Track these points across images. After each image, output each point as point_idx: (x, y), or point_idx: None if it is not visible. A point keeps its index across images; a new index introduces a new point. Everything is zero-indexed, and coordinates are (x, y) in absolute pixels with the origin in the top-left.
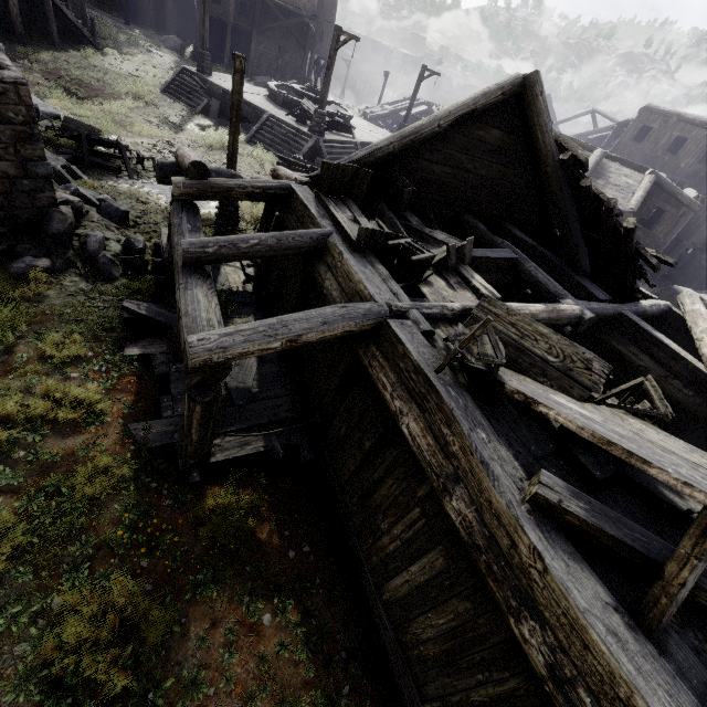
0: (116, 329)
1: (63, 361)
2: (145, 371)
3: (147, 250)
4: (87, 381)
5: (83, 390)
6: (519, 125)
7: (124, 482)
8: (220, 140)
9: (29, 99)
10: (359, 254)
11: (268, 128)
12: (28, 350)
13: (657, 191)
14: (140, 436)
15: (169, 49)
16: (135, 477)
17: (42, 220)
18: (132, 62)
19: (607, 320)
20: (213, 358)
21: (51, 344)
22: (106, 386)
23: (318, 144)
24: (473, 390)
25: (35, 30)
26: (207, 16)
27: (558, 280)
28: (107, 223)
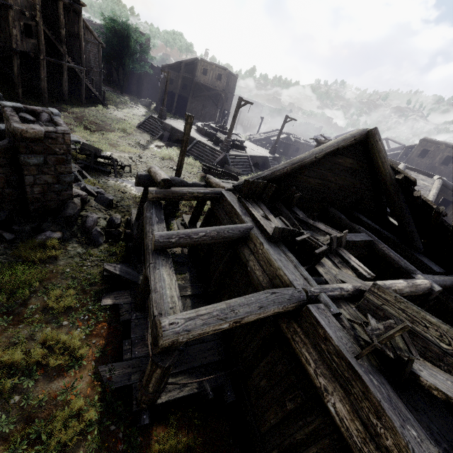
0: (97, 283)
1: (59, 311)
2: (114, 317)
3: (122, 223)
4: (74, 329)
5: (70, 337)
6: (363, 156)
7: (90, 425)
8: (168, 154)
9: (69, 141)
10: (274, 244)
11: (197, 147)
12: (37, 303)
13: (445, 189)
14: (106, 378)
15: (142, 105)
16: (99, 420)
17: (61, 207)
18: (122, 112)
19: (445, 288)
20: (179, 339)
21: (53, 297)
22: (86, 332)
23: (226, 157)
24: (386, 374)
25: (74, 97)
26: (167, 91)
27: (400, 254)
28: (100, 207)
